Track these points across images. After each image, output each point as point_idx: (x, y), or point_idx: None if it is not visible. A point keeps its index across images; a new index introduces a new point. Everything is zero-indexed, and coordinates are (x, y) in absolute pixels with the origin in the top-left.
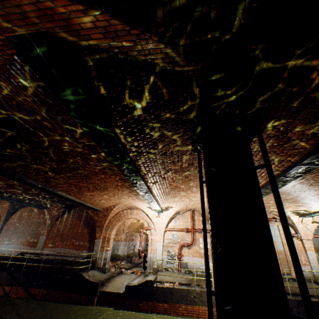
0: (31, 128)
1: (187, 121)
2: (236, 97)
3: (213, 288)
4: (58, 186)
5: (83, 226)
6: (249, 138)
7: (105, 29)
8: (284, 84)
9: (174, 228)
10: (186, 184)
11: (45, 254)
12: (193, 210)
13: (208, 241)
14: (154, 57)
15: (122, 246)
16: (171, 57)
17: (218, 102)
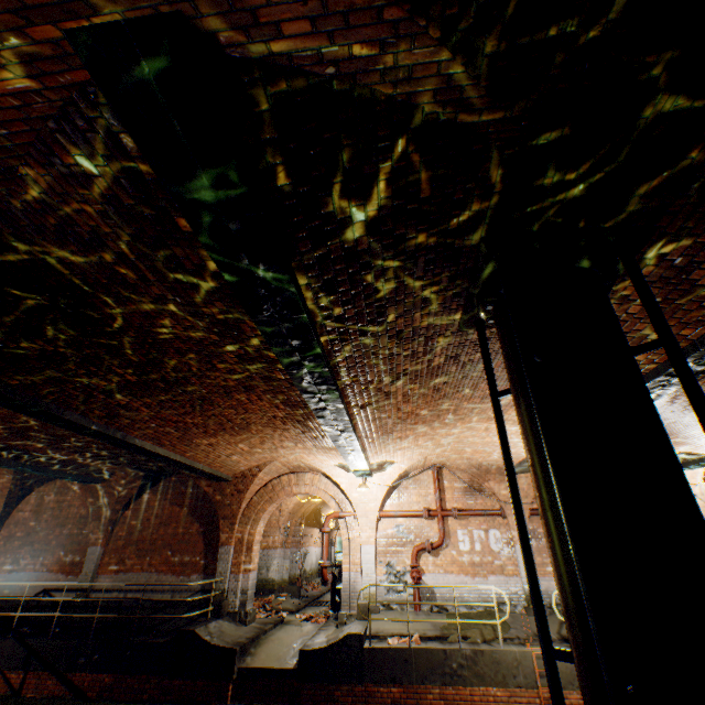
0: (86, 287)
1: (462, 253)
2: (585, 188)
3: (501, 643)
4: (135, 426)
5: (190, 518)
6: (605, 287)
7: (324, 4)
8: (704, 151)
9: (399, 509)
10: (432, 407)
11: (102, 591)
12: (439, 467)
13: (477, 535)
14: (417, 87)
15: (277, 561)
16: (458, 86)
17: (542, 202)
